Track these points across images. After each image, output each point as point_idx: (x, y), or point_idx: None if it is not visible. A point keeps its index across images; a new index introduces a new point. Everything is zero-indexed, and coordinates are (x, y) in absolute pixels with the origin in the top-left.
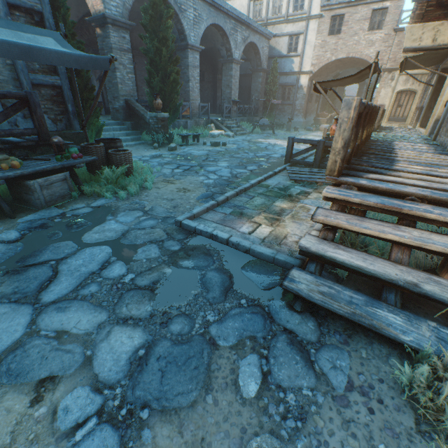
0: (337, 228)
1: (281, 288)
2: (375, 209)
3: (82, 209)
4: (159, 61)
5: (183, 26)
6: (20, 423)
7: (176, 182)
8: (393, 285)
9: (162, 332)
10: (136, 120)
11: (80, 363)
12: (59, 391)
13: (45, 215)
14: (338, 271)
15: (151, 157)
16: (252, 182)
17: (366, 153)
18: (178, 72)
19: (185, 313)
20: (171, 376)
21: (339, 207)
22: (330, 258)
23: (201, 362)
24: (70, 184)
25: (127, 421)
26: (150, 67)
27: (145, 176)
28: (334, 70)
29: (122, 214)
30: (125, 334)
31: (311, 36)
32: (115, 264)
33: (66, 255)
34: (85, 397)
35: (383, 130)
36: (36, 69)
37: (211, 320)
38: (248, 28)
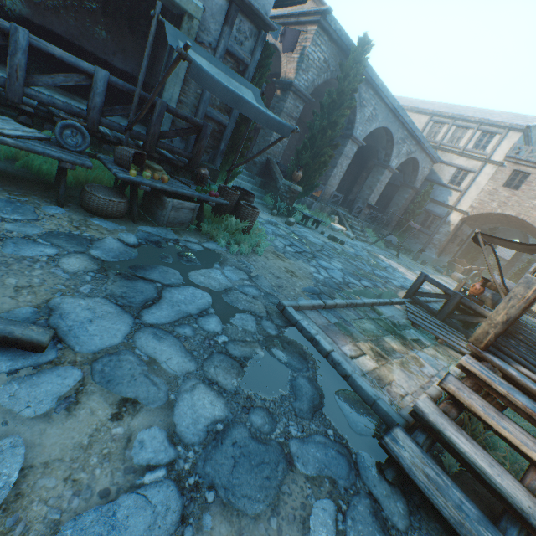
0: (464, 408)
1: (373, 441)
2: (520, 411)
3: (194, 244)
4: (319, 139)
5: (356, 119)
6: (99, 430)
7: (285, 260)
8: (519, 517)
9: (242, 416)
10: (267, 179)
11: (163, 403)
12: (137, 420)
13: (162, 233)
14: (444, 460)
15: (267, 222)
16: (365, 300)
17: (513, 336)
18: (332, 156)
19: (269, 410)
20: (242, 471)
21: (473, 385)
22: (448, 439)
23: (274, 475)
24: (194, 215)
25: (192, 493)
26: (308, 141)
27: (260, 239)
28: (494, 222)
29: (229, 268)
30: (208, 397)
31: (482, 179)
32: (212, 318)
33: (171, 284)
34: (160, 442)
35: (534, 316)
36: (215, 105)
37: (293, 433)
38: (418, 144)
